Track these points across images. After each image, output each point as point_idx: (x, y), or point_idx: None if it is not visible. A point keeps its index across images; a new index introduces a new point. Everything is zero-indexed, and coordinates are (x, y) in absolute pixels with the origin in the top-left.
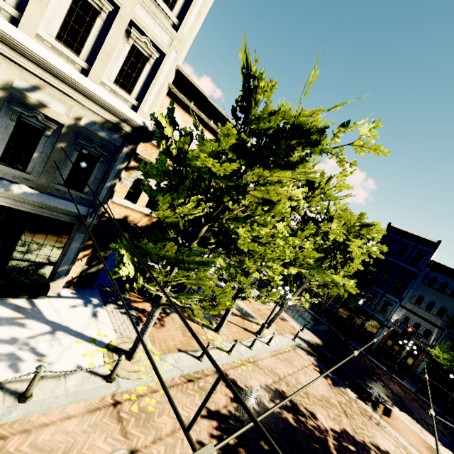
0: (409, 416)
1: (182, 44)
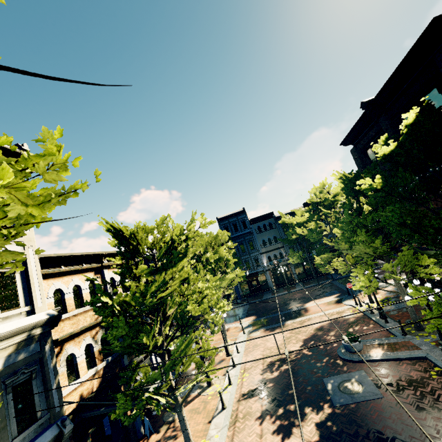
0: (312, 300)
1: (31, 240)
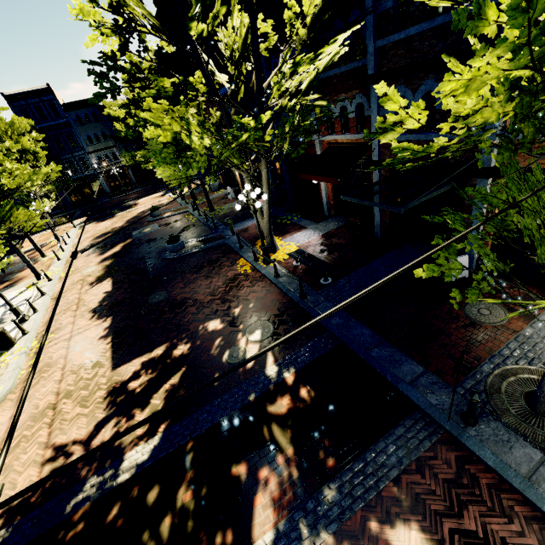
0: (144, 198)
1: None
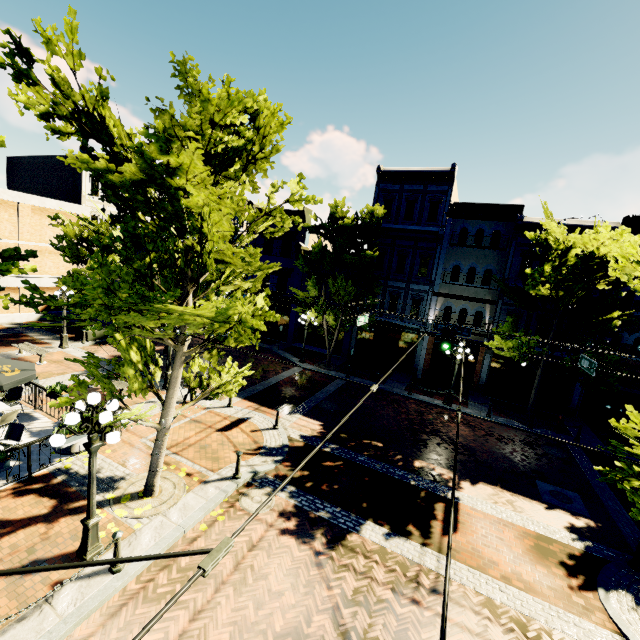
0: (489, 483)
1: None
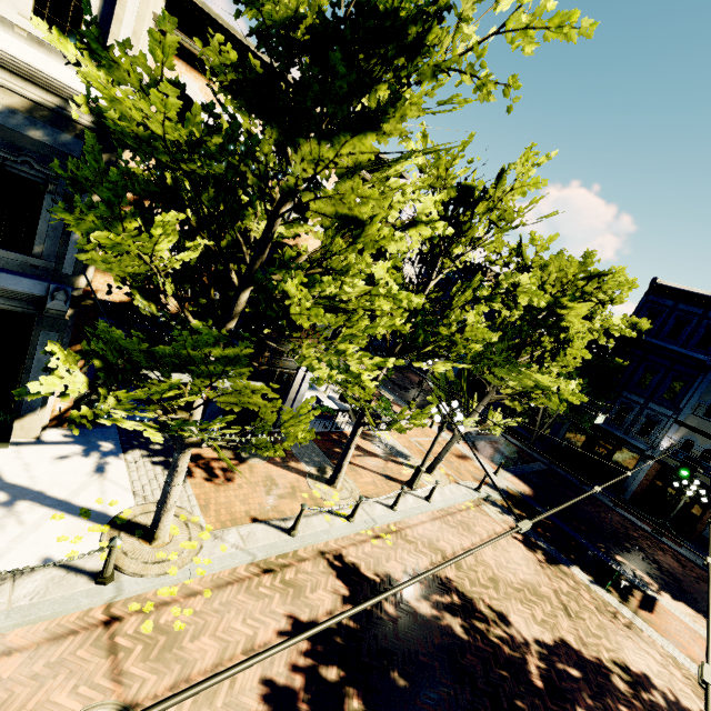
0: (691, 607)
1: None
